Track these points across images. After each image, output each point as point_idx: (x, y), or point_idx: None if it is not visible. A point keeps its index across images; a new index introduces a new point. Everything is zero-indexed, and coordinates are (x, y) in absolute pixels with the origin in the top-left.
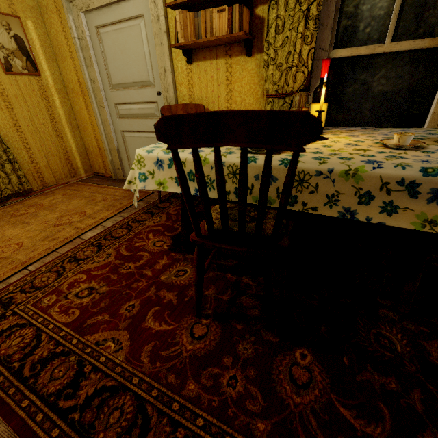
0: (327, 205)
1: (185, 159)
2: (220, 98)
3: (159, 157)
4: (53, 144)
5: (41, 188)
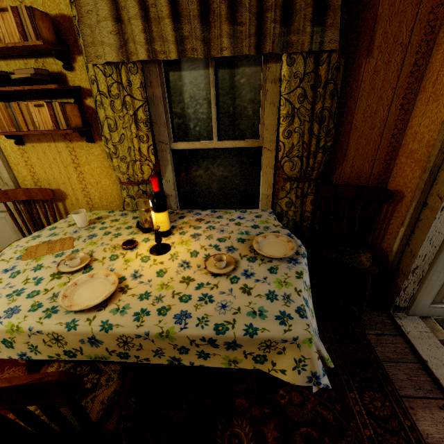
0: (156, 356)
1: None
2: (72, 180)
3: None
4: None
5: None
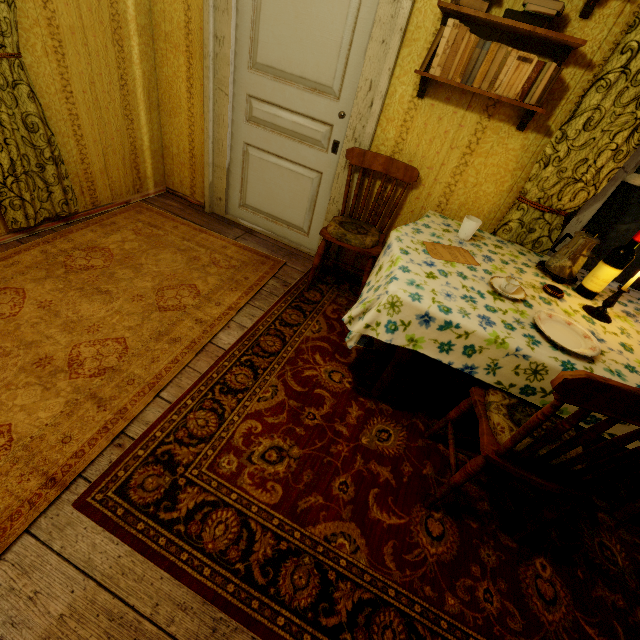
0: None
1: (472, 331)
2: (444, 168)
3: (430, 312)
4: (117, 132)
5: (89, 208)
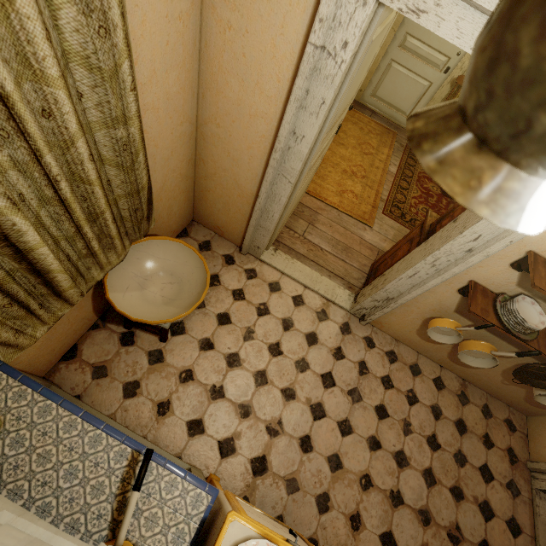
0: None
1: None
2: None
3: None
4: None
5: None
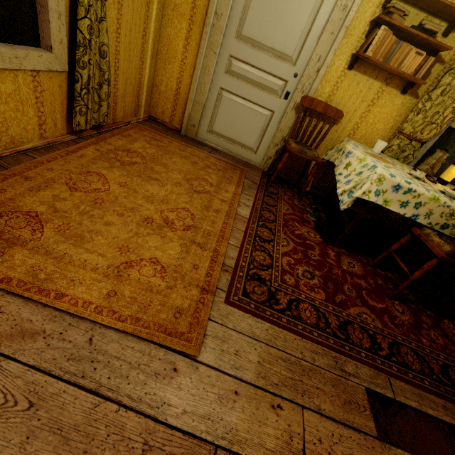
0: None
1: (422, 194)
2: (356, 113)
3: (401, 183)
4: (134, 69)
5: (110, 123)
